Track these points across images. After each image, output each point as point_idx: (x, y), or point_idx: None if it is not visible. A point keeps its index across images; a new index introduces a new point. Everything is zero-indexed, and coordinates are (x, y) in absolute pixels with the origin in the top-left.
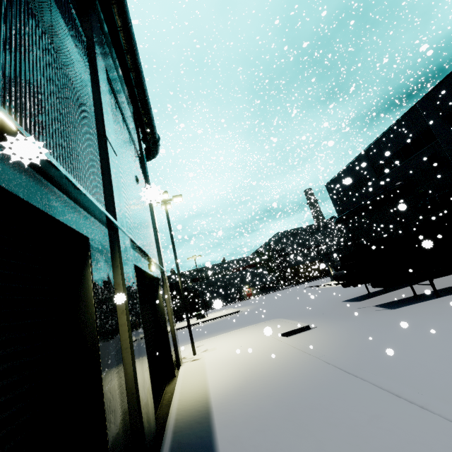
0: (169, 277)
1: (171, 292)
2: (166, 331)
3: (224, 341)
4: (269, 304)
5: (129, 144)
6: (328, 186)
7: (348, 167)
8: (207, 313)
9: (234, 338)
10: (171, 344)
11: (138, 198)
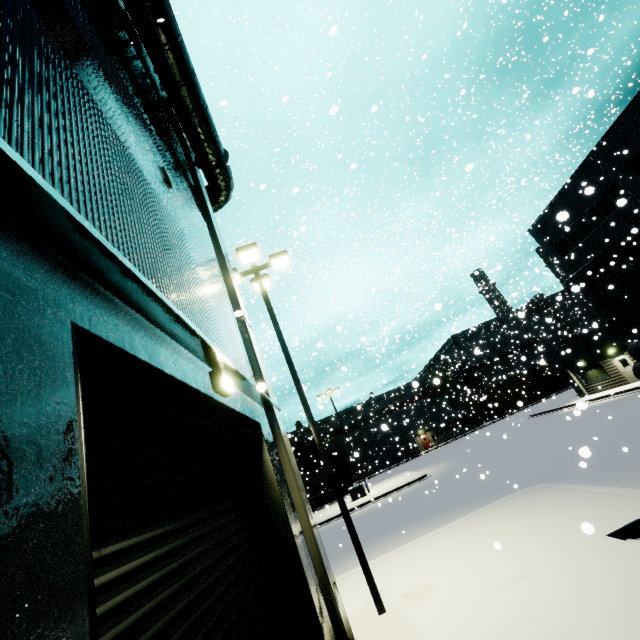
0: (295, 433)
1: (302, 458)
2: (298, 569)
3: (441, 560)
4: (478, 454)
5: (147, 121)
6: (534, 230)
7: (570, 184)
8: (367, 487)
9: (464, 550)
10: (318, 604)
11: (171, 217)
